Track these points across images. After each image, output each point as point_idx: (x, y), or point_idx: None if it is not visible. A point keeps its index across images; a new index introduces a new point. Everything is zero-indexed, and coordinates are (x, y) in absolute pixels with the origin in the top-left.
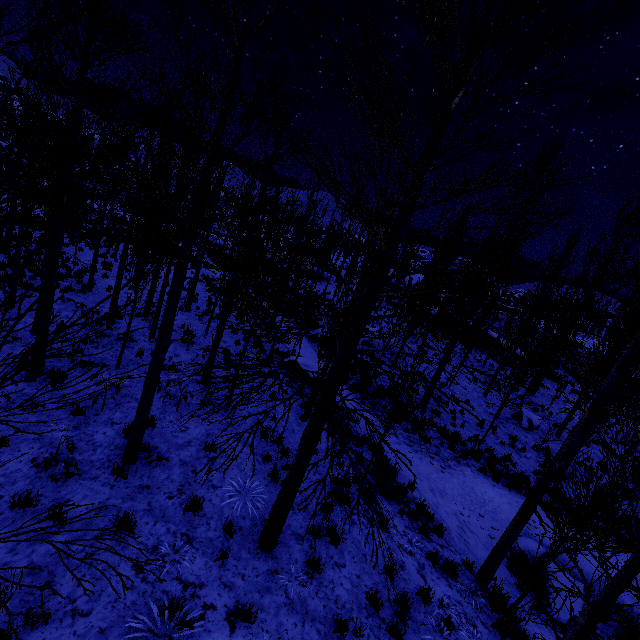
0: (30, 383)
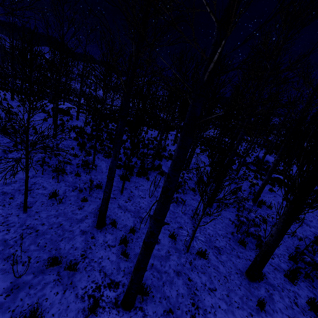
0: (260, 208)
